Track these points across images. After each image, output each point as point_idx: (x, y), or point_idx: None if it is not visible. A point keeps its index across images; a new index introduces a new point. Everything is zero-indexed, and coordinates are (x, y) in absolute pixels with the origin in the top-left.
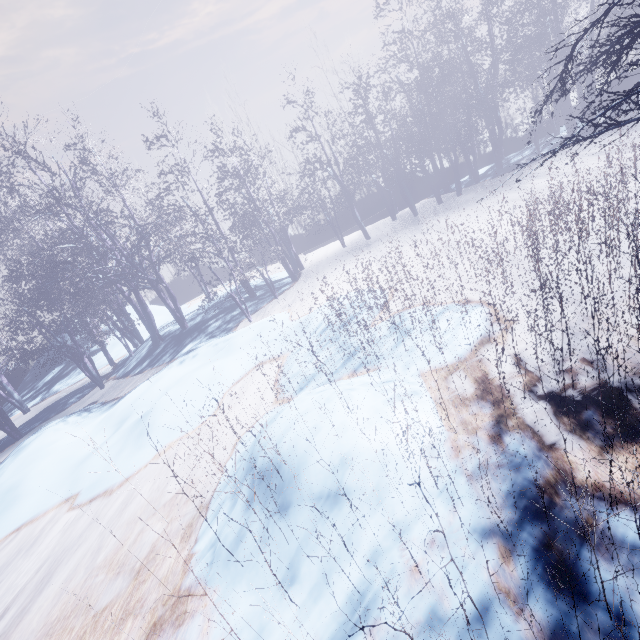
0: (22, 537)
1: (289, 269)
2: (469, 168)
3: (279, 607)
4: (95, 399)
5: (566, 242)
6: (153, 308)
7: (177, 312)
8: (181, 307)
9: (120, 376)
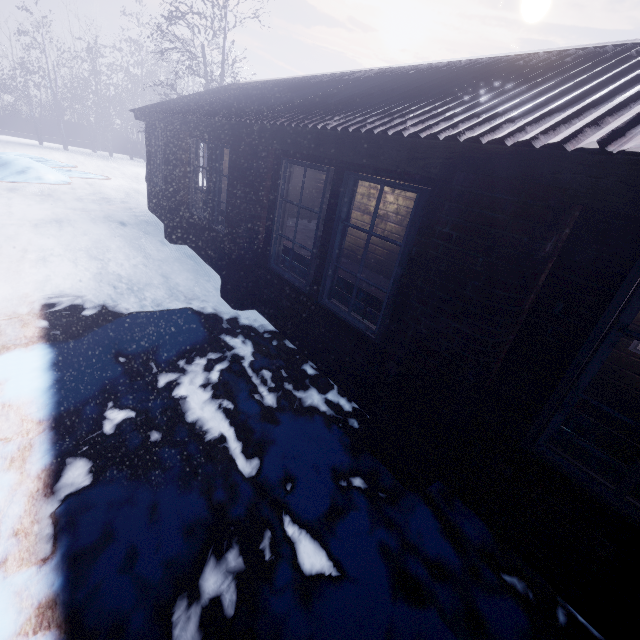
0: None
1: None
2: None
3: None
4: None
5: None
6: None
7: None
8: None
9: None
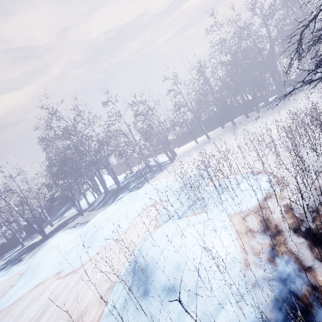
0: (37, 290)
1: (168, 156)
2: (263, 98)
3: None
4: (79, 221)
5: (320, 135)
6: (108, 177)
7: (116, 179)
8: (120, 176)
9: (90, 210)
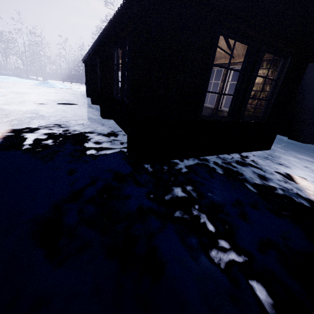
0: None
1: (43, 77)
2: None
3: (45, 87)
4: None
5: None
6: None
7: None
8: None
9: None
